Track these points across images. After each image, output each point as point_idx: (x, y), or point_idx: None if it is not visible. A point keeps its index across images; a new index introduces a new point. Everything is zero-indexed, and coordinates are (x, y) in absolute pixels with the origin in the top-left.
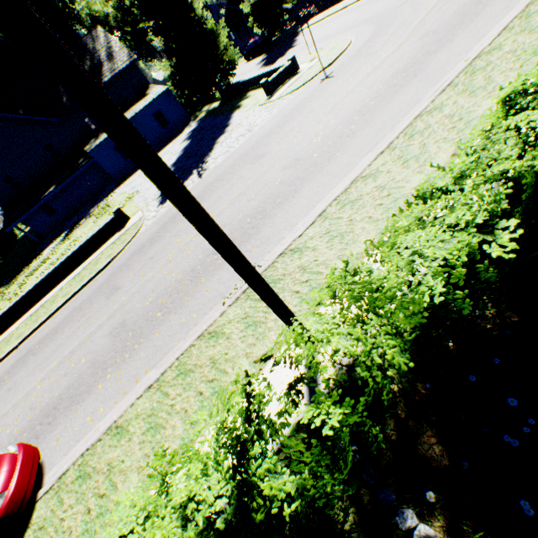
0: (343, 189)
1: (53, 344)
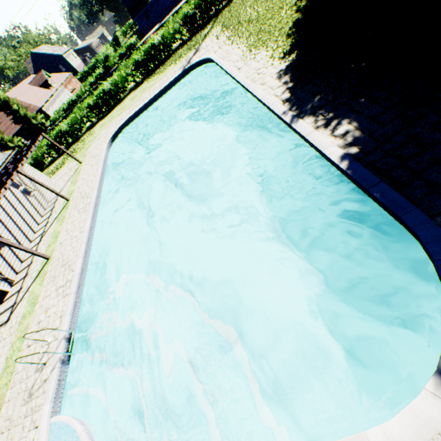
0: None
1: None
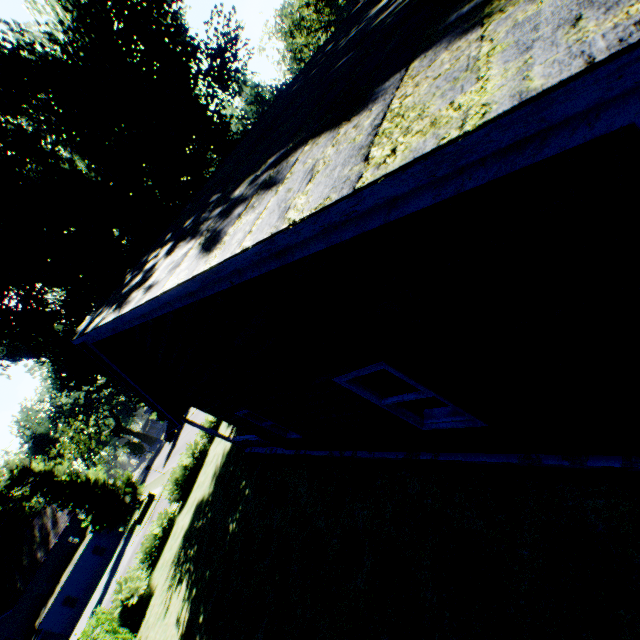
0: None
1: None
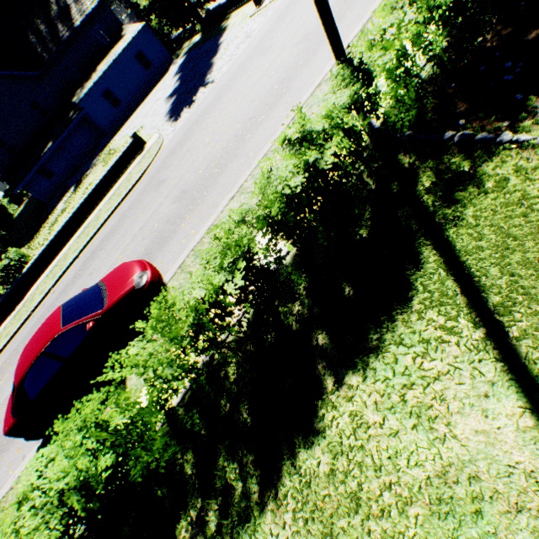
0: (360, 28)
1: (116, 236)
